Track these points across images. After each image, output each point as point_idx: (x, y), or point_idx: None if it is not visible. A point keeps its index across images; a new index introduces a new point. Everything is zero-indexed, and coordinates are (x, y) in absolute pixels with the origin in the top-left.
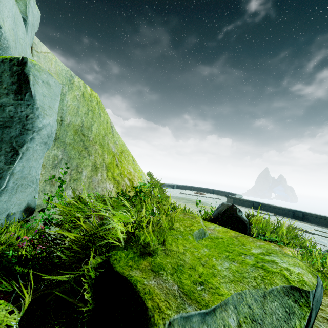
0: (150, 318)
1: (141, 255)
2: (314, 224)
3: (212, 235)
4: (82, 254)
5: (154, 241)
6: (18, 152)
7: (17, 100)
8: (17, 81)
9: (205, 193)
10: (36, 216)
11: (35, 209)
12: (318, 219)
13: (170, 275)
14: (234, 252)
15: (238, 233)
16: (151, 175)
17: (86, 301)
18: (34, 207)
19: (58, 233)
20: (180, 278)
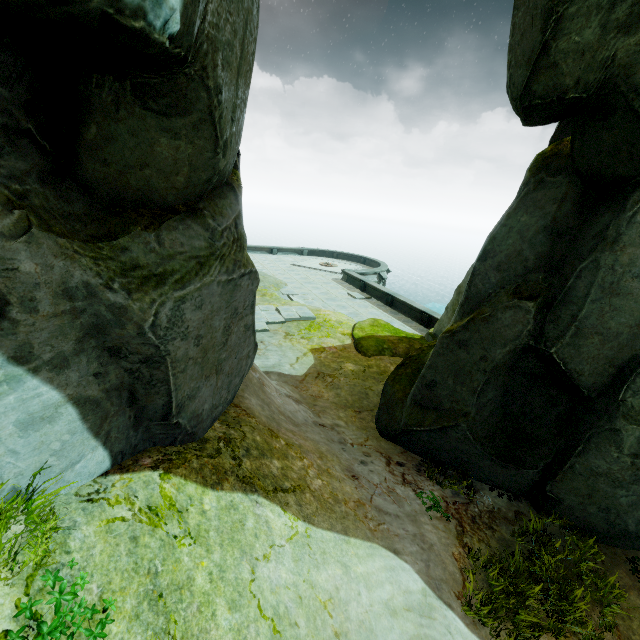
0: None
1: None
2: (396, 311)
3: None
4: None
5: None
6: None
7: None
8: None
9: (337, 265)
10: None
11: None
12: (402, 305)
13: None
14: None
15: None
16: None
17: None
18: None
19: None
20: None
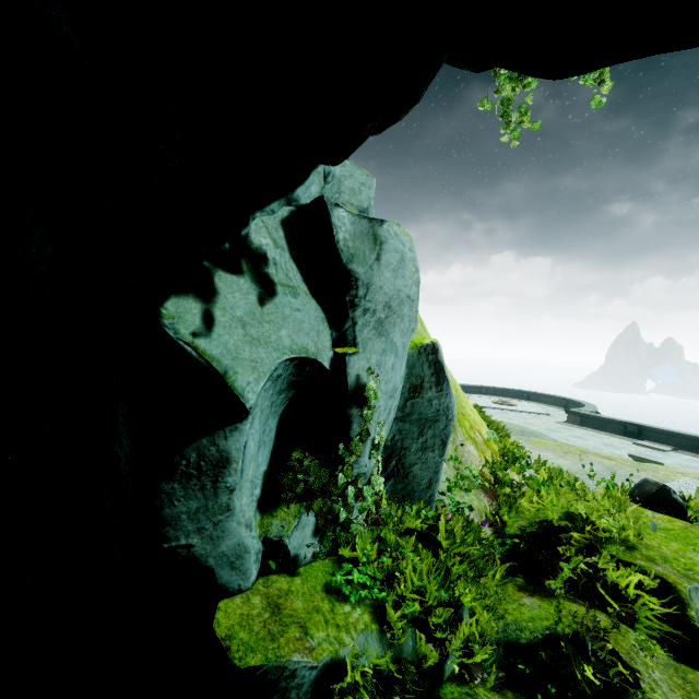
0: (675, 587)
1: (628, 548)
2: None
3: (660, 526)
4: (576, 547)
5: (631, 537)
6: (446, 444)
7: (438, 392)
8: (434, 372)
9: (516, 403)
10: (441, 499)
11: (438, 492)
12: None
13: (664, 564)
14: (697, 545)
15: (684, 522)
16: (479, 409)
17: (600, 579)
18: (438, 490)
19: (521, 525)
20: (672, 566)
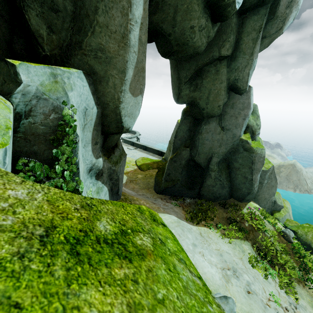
0: None
1: None
2: (148, 152)
3: None
4: None
5: None
6: None
7: None
8: None
9: None
10: None
11: None
12: (150, 149)
13: None
14: None
15: None
16: None
17: None
18: None
19: None
20: None
